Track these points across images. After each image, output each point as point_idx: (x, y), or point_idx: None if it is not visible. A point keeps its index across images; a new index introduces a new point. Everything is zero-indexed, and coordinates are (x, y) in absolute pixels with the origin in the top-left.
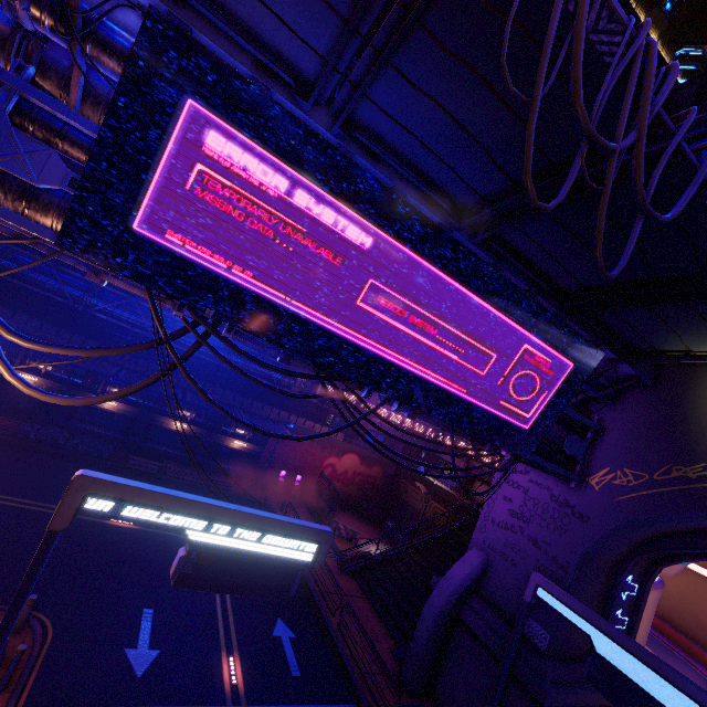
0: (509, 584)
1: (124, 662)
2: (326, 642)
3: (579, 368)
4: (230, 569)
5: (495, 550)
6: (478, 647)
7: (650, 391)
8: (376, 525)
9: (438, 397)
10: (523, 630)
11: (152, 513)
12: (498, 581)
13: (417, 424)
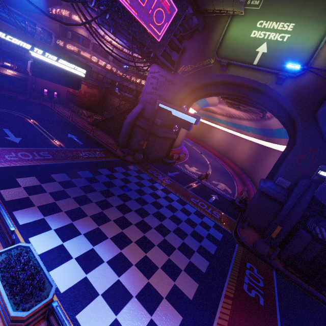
0: (151, 111)
1: (7, 140)
2: (90, 139)
3: (179, 13)
4: (53, 73)
5: (147, 102)
6: (141, 130)
7: (201, 33)
8: (99, 114)
9: (126, 15)
10: (154, 122)
11: (10, 37)
12: (148, 111)
13: (112, 67)
